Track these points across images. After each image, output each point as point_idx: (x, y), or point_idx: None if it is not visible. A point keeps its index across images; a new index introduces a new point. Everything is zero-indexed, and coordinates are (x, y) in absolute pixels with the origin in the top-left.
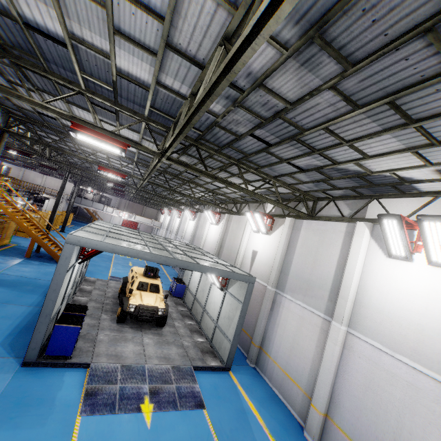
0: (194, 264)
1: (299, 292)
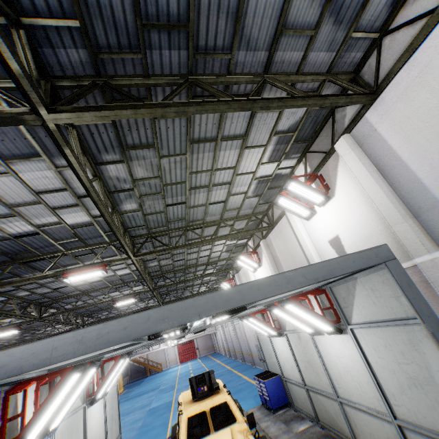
0: (238, 287)
1: None
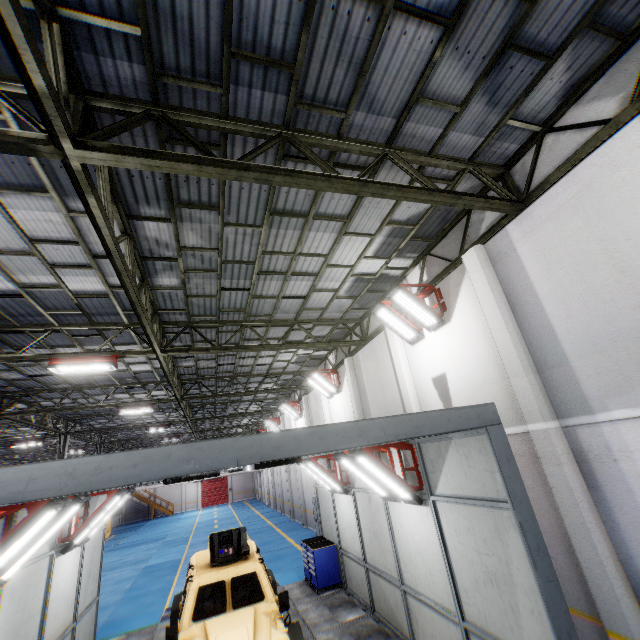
0: (295, 432)
1: None
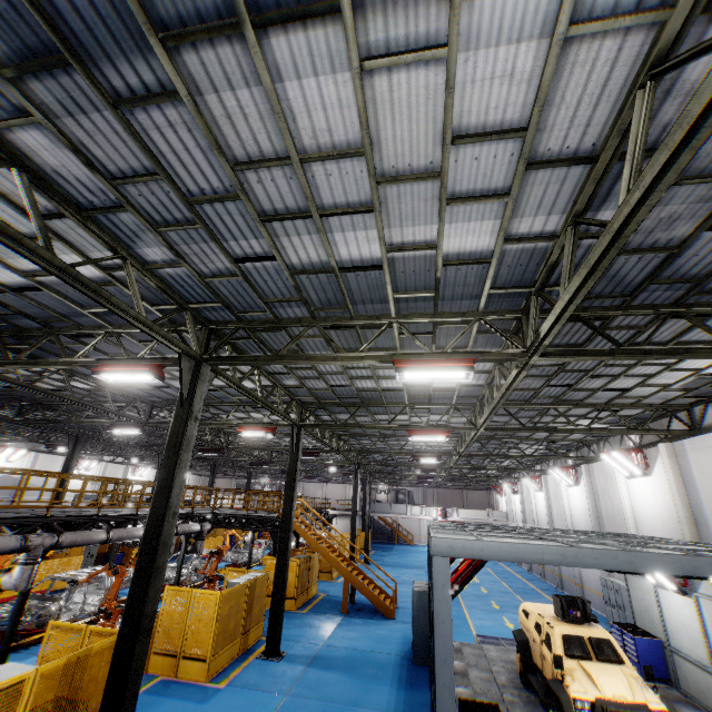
0: (707, 558)
1: None
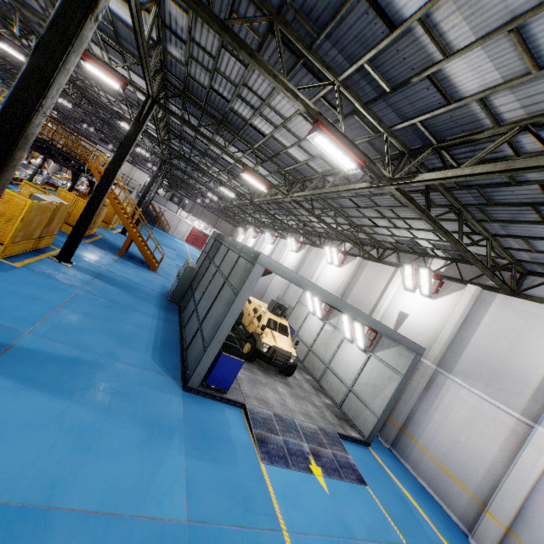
0: (371, 318)
1: (478, 379)
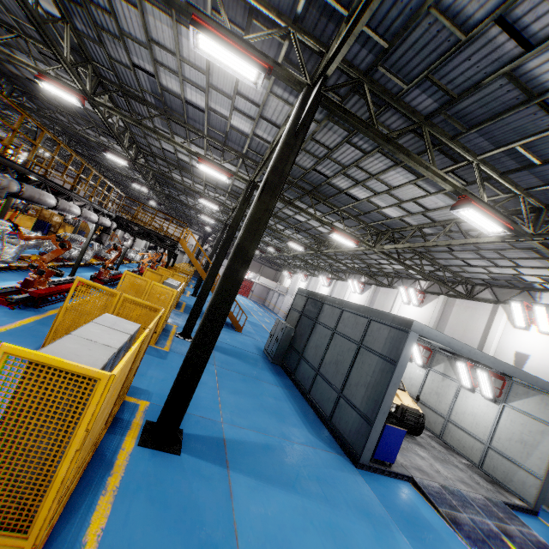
0: (519, 370)
1: None
